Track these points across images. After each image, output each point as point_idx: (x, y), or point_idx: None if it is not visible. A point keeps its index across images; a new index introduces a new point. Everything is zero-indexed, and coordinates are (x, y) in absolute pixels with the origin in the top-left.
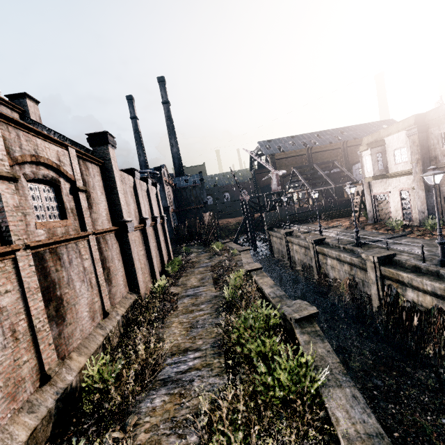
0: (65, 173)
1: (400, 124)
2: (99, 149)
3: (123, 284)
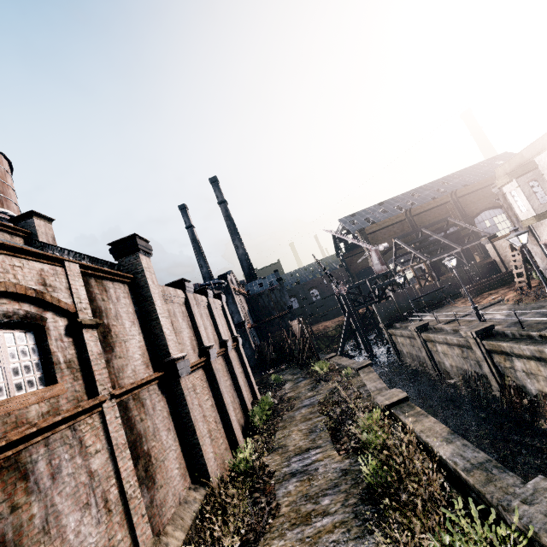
0: (55, 303)
1: None
2: (126, 260)
3: (179, 473)
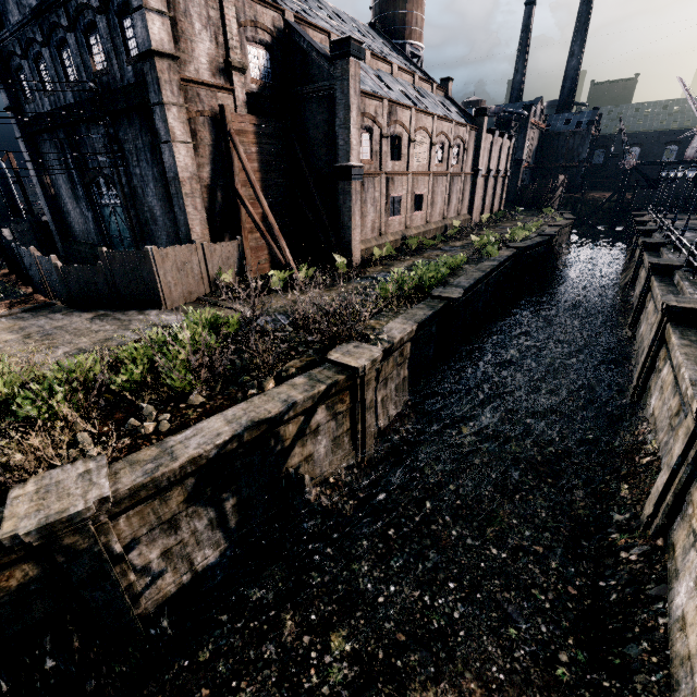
0: (463, 141)
1: None
2: (479, 119)
3: (466, 207)
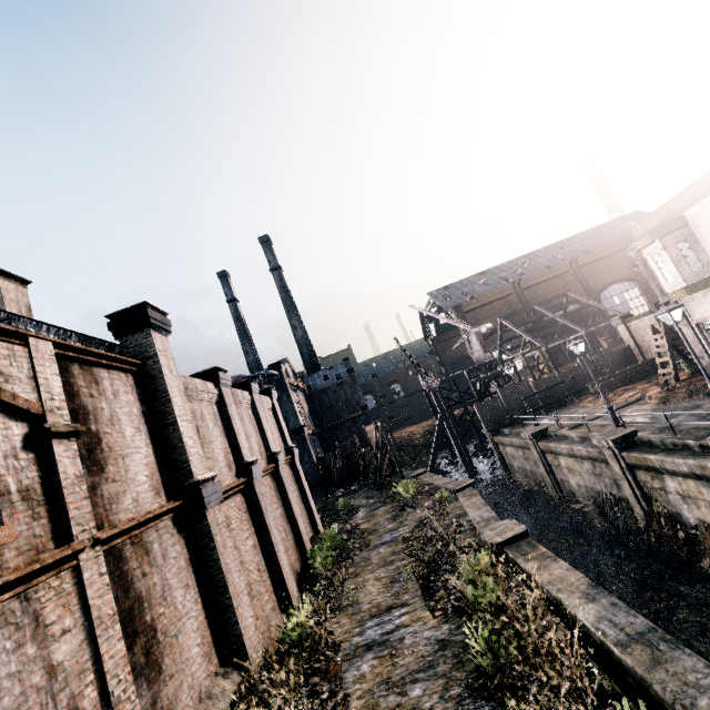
0: (8, 399)
1: (709, 179)
2: (132, 339)
3: (201, 652)
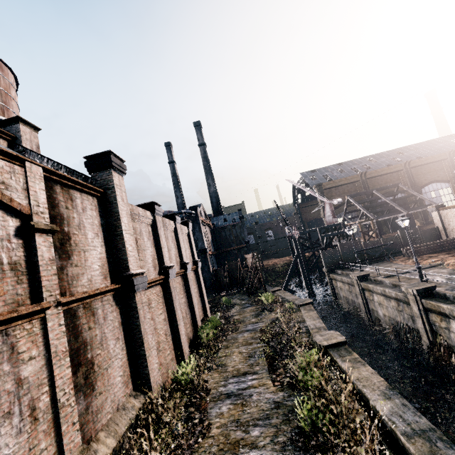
0: (6, 201)
1: None
2: (99, 175)
3: (121, 380)
